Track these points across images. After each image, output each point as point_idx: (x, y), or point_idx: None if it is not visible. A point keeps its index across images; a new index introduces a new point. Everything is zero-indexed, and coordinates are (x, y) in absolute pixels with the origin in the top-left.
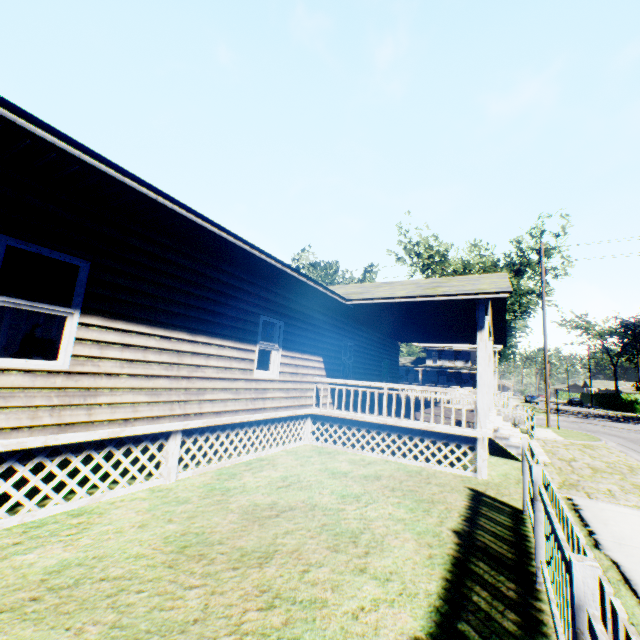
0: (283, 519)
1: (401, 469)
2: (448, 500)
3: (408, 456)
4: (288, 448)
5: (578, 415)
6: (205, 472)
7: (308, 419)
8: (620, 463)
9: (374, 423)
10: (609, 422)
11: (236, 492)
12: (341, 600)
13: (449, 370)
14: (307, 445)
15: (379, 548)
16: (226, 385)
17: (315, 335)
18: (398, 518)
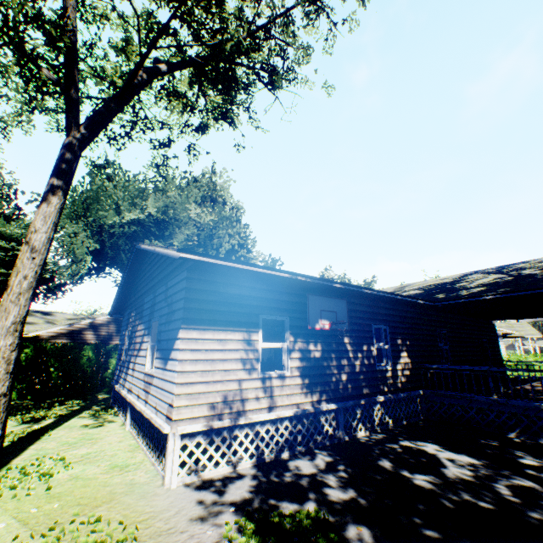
0: None
1: None
2: None
3: None
4: None
5: None
6: None
7: None
8: None
9: None
10: None
11: None
12: None
13: None
14: None
15: None
16: None
17: None
18: None
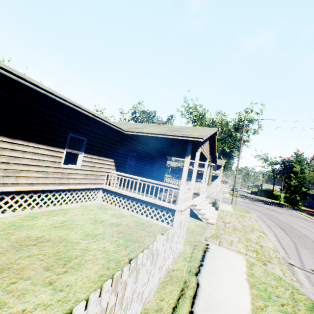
0: (36, 247)
1: (136, 221)
2: (145, 241)
3: (144, 214)
4: (85, 204)
5: (251, 199)
6: (19, 214)
7: (100, 190)
8: (249, 226)
9: (131, 196)
10: (262, 204)
11: (25, 228)
12: (16, 304)
13: (198, 172)
14: (97, 203)
15: (76, 269)
16: (39, 169)
17: (110, 147)
18: (106, 250)
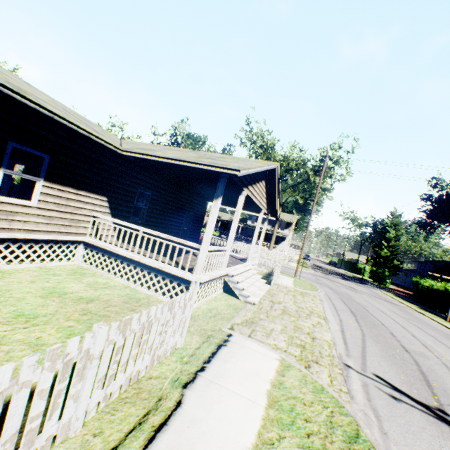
0: None
1: (128, 295)
2: None
3: (144, 286)
4: (49, 265)
5: (326, 272)
6: None
7: (81, 245)
8: (308, 309)
9: (127, 257)
10: (339, 279)
11: None
12: None
13: (259, 230)
14: (74, 265)
15: None
16: None
17: (99, 177)
18: (39, 343)
